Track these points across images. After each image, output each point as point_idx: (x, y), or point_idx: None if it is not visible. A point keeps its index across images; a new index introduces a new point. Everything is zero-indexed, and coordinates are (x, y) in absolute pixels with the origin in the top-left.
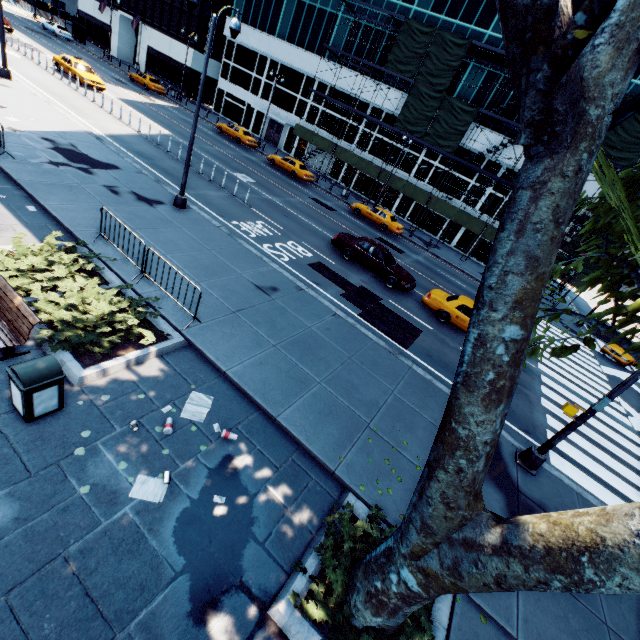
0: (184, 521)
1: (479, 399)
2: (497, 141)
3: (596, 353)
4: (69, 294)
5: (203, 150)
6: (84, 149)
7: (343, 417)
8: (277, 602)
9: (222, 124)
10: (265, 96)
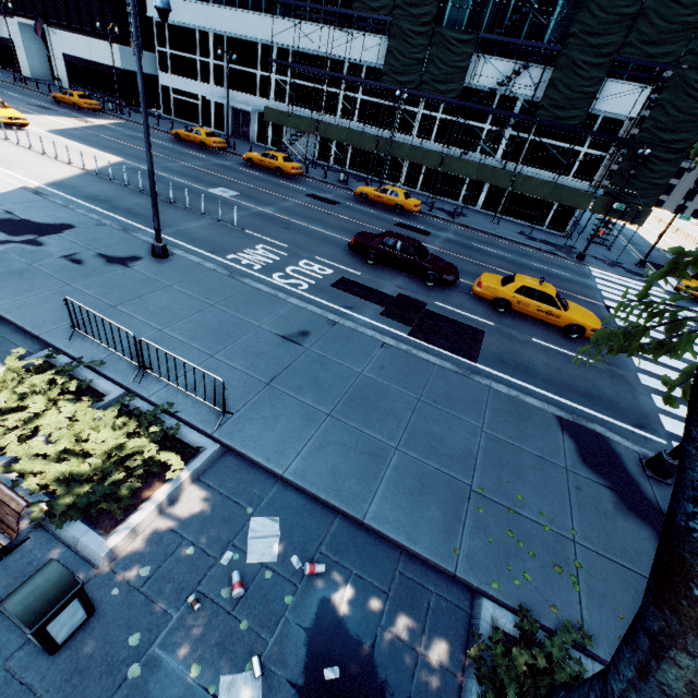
0: None
1: None
2: (506, 69)
3: (670, 294)
4: (57, 434)
5: (166, 170)
6: (23, 213)
7: (439, 488)
8: None
9: (179, 130)
10: (219, 82)
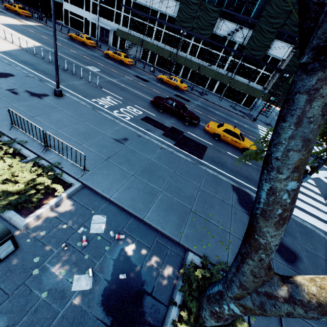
0: (106, 295)
1: (272, 224)
2: (232, 28)
3: None
4: (2, 172)
5: (64, 53)
6: None
7: (178, 209)
8: (165, 325)
9: (72, 34)
10: (94, 12)
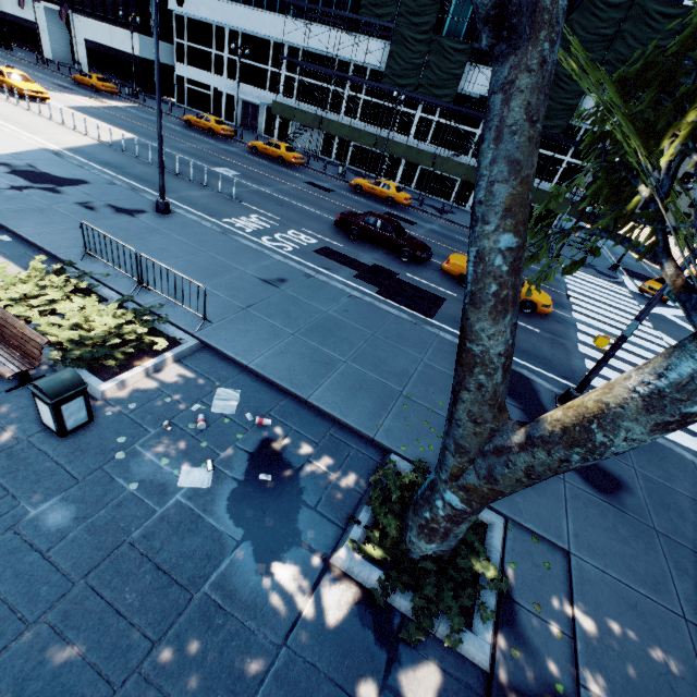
0: (235, 499)
1: (487, 313)
2: None
3: (634, 294)
4: (70, 315)
5: (175, 149)
6: (44, 168)
7: (375, 390)
8: (337, 551)
9: (190, 116)
10: (231, 75)
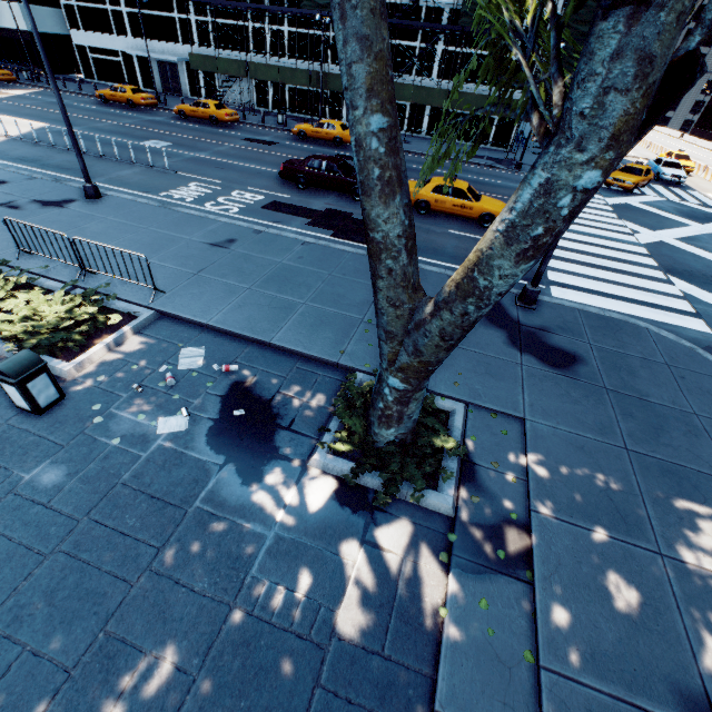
0: (213, 435)
1: (377, 199)
2: None
3: (600, 189)
4: (18, 310)
5: (94, 130)
6: None
7: (336, 322)
8: (312, 456)
9: (102, 91)
10: (136, 32)
